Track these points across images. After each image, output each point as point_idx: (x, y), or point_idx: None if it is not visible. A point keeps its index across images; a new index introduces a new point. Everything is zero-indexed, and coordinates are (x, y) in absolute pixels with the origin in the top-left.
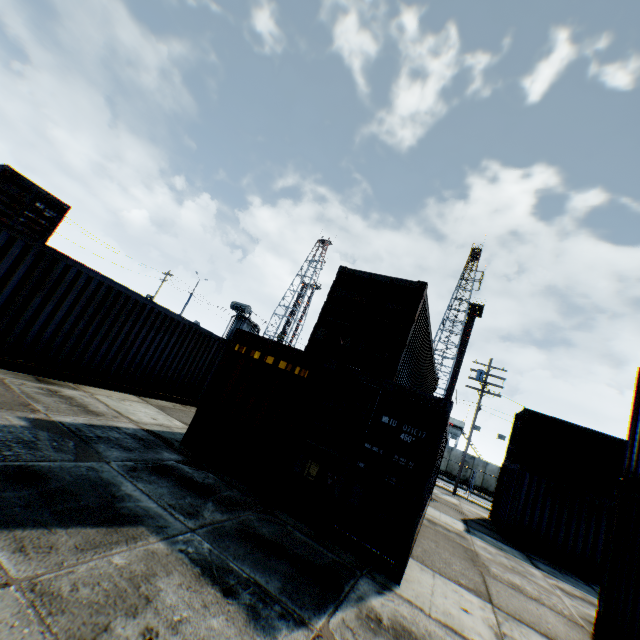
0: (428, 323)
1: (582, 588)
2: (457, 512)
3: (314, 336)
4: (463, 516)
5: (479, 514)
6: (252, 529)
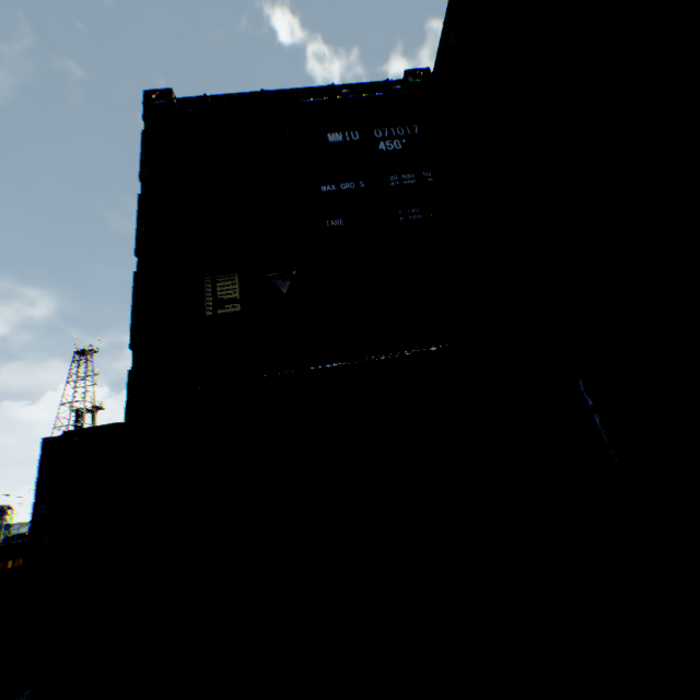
0: None
1: None
2: None
3: (37, 515)
4: None
5: None
6: None
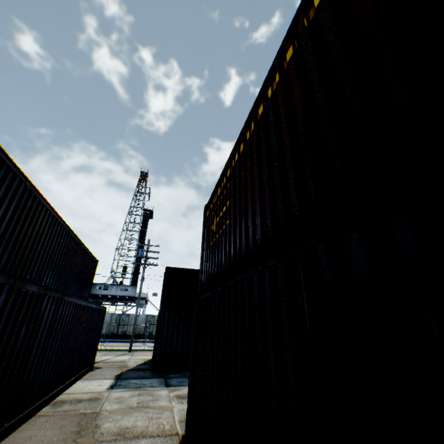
0: (30, 187)
1: None
2: (118, 369)
3: None
4: (122, 370)
5: (144, 359)
6: None
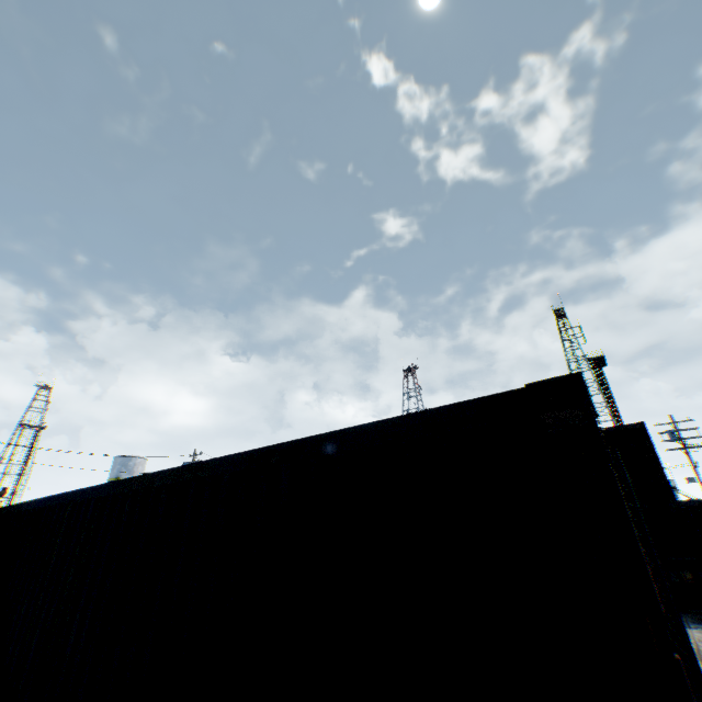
0: None
1: None
2: None
3: None
4: None
5: None
6: (700, 618)
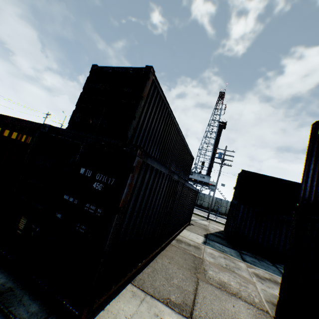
0: (169, 111)
1: (270, 270)
2: (204, 230)
3: (73, 120)
4: (206, 232)
5: (218, 229)
6: None
